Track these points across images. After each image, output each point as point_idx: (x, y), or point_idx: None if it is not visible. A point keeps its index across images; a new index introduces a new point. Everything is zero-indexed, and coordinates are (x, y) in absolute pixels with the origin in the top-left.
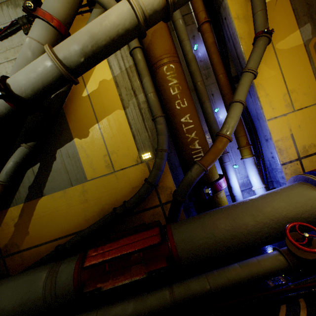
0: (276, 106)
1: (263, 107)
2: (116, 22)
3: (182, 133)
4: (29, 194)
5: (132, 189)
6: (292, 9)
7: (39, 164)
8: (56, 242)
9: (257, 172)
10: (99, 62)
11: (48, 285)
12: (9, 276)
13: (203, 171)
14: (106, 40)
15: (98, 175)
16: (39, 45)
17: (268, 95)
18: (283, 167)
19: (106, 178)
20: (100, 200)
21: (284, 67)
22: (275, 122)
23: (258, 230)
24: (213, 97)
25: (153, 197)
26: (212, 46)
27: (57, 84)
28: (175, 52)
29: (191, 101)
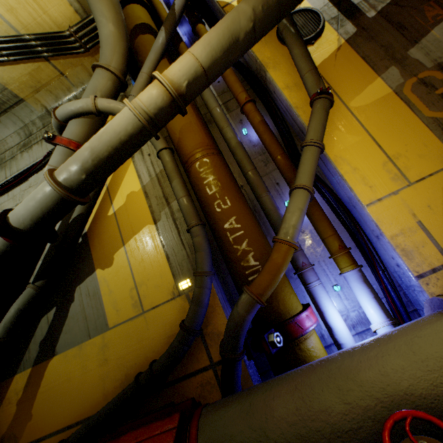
0: (375, 183)
1: (353, 187)
2: (117, 131)
3: (228, 244)
4: (39, 353)
5: (168, 340)
6: (361, 58)
7: (55, 309)
8: (63, 434)
9: (372, 295)
10: (109, 175)
11: None
12: None
13: (254, 302)
14: (108, 150)
15: (123, 318)
16: None
17: (357, 169)
18: (422, 281)
19: (133, 324)
20: (125, 360)
21: (372, 127)
22: (380, 206)
23: (353, 426)
24: (279, 187)
25: (200, 352)
26: (259, 125)
27: (59, 208)
28: (210, 143)
29: (237, 199)
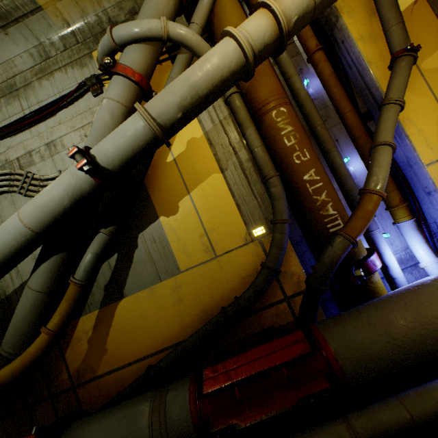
0: (436, 145)
1: (417, 148)
2: (220, 65)
3: (307, 195)
4: (105, 297)
5: (243, 280)
6: (435, 17)
7: (116, 255)
8: (143, 362)
9: (424, 240)
10: (196, 116)
11: (155, 423)
12: (89, 413)
13: (350, 244)
14: (208, 88)
15: (194, 263)
16: (119, 105)
17: (422, 131)
18: None
19: (206, 267)
20: (200, 298)
21: None
22: None
23: None
24: (338, 143)
25: (274, 289)
26: (330, 78)
27: (148, 149)
28: (284, 91)
29: (313, 152)
